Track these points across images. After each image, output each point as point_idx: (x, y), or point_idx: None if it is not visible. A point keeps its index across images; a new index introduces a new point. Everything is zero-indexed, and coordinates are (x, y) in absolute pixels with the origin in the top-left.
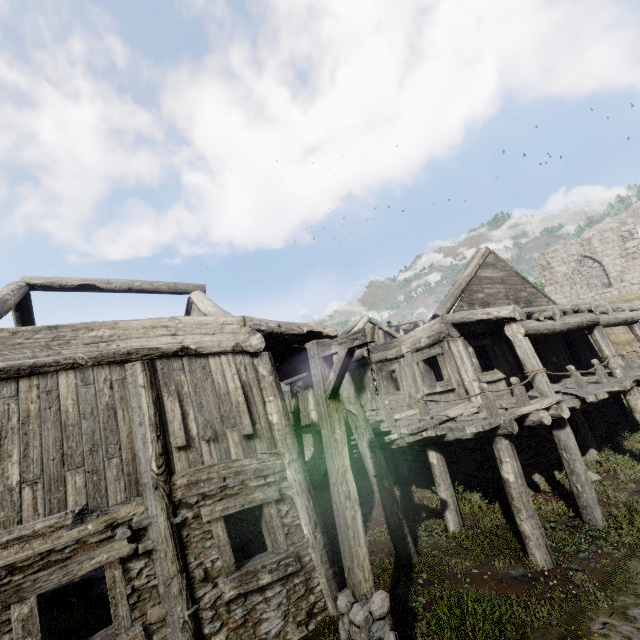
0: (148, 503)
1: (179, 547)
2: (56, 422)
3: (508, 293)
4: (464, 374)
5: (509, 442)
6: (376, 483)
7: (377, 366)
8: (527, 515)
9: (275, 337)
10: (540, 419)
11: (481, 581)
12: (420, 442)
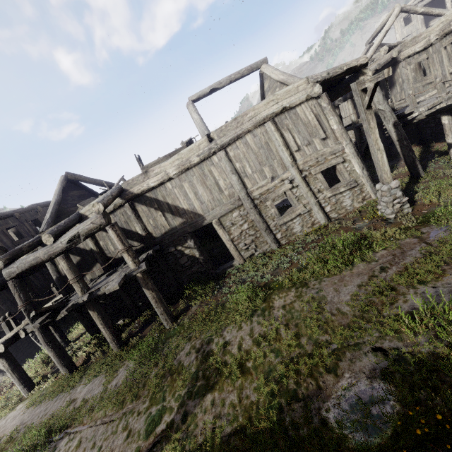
0: (291, 172)
1: (306, 183)
2: (252, 153)
3: None
4: None
5: None
6: (398, 144)
7: (406, 62)
8: None
9: (326, 82)
10: None
11: None
12: (435, 113)
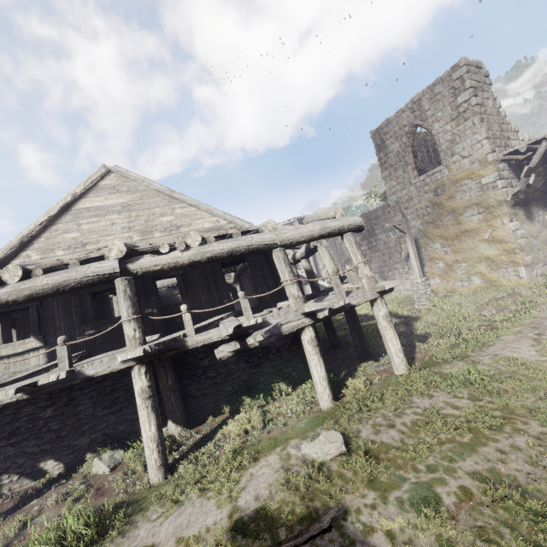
0: None
1: None
2: None
3: (132, 223)
4: None
5: None
6: None
7: None
8: None
9: None
10: None
11: None
12: None
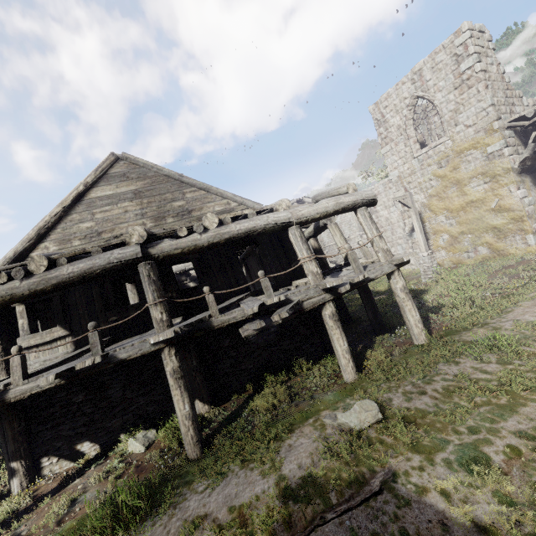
0: None
1: None
2: None
3: (145, 209)
4: None
5: None
6: None
7: None
8: None
9: None
10: None
11: None
12: None
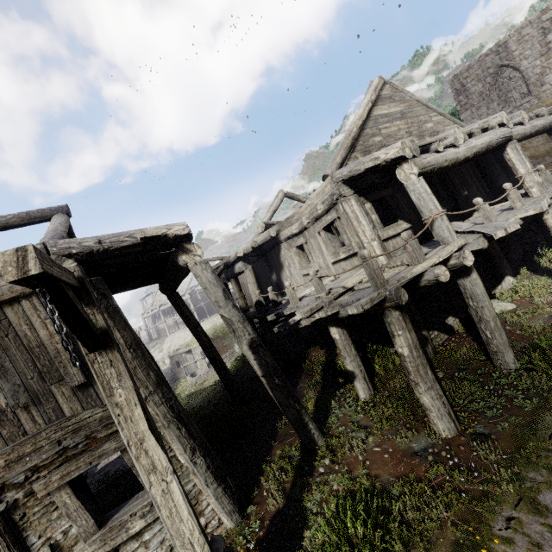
0: None
1: (9, 536)
2: None
3: (410, 128)
4: (362, 235)
5: (400, 313)
6: (266, 383)
7: (287, 243)
8: (426, 388)
9: (100, 257)
10: (435, 277)
11: (381, 462)
12: (320, 321)
